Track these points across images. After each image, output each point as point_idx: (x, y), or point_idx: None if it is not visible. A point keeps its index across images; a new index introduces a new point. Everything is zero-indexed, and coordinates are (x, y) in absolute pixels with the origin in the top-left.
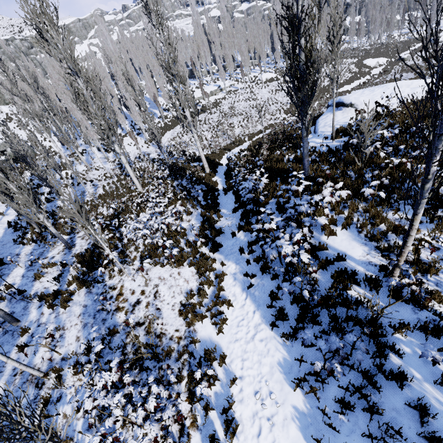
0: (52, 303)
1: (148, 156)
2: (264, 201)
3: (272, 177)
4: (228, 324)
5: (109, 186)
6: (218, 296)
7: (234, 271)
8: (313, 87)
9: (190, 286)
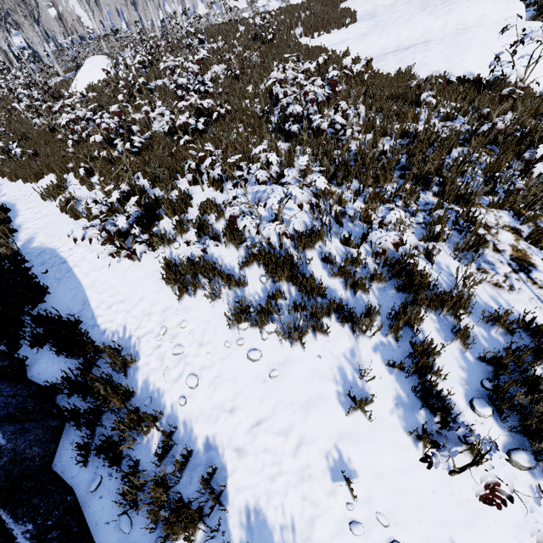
0: None
1: None
2: None
3: None
4: None
5: None
6: None
7: None
8: None
9: None
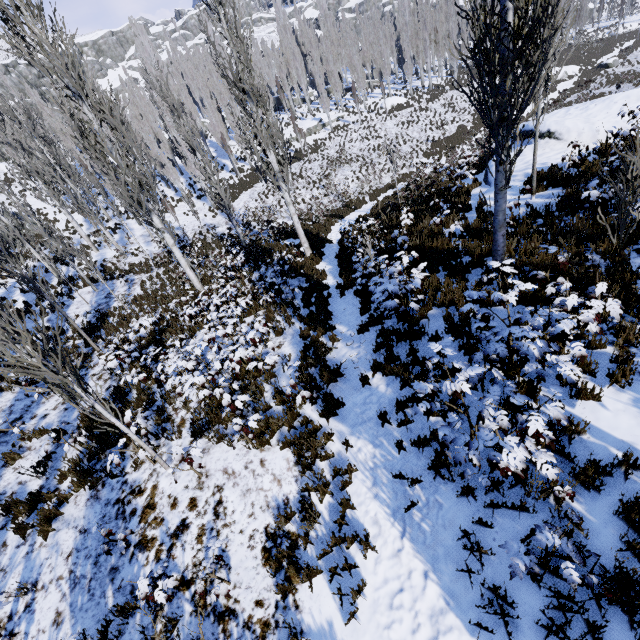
0: (22, 524)
1: (214, 230)
2: (419, 312)
3: (428, 266)
4: (369, 597)
5: (150, 282)
6: (342, 522)
7: (372, 463)
8: (530, 84)
9: (285, 492)
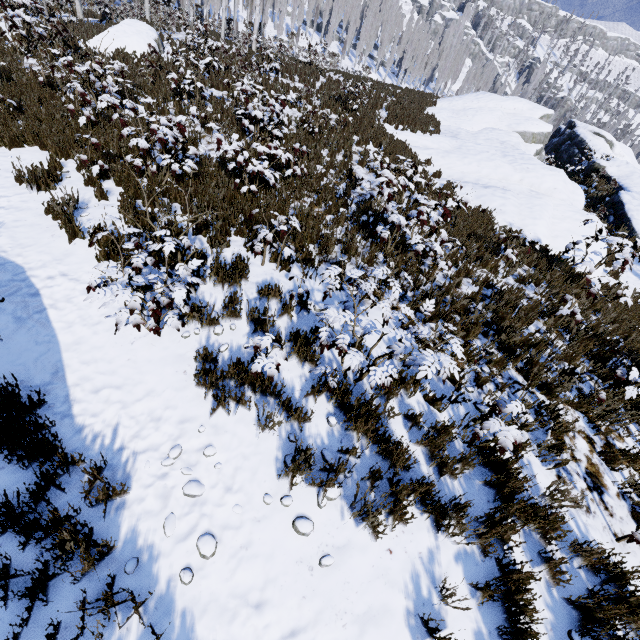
0: None
1: None
2: None
3: None
4: None
5: None
6: None
7: None
8: None
9: None
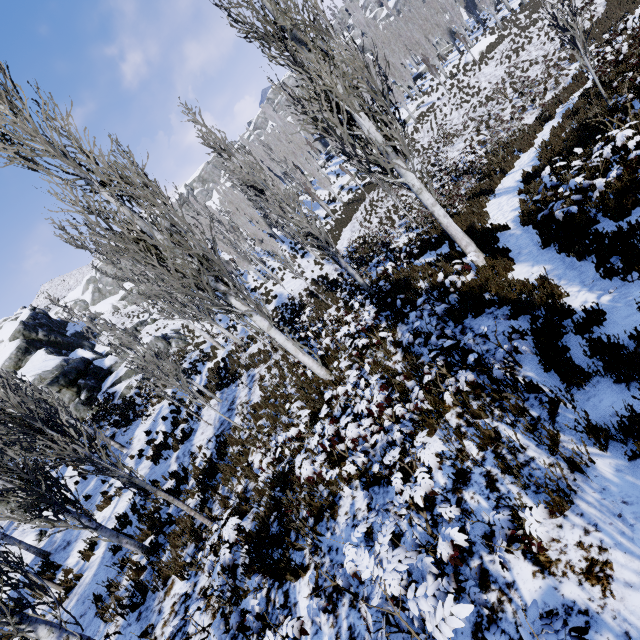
0: None
1: (325, 283)
2: None
3: None
4: None
5: (270, 374)
6: None
7: None
8: None
9: None
